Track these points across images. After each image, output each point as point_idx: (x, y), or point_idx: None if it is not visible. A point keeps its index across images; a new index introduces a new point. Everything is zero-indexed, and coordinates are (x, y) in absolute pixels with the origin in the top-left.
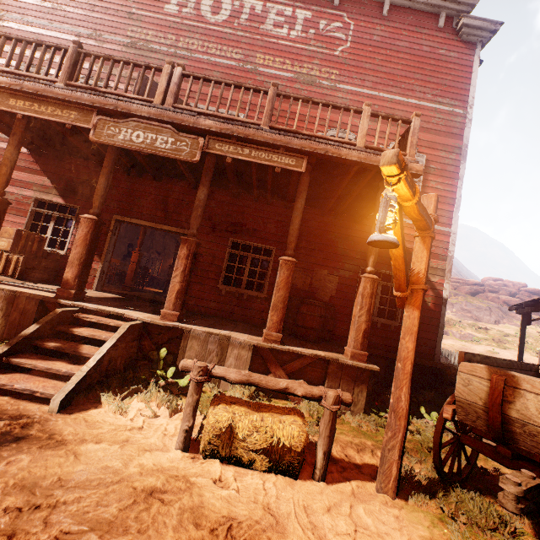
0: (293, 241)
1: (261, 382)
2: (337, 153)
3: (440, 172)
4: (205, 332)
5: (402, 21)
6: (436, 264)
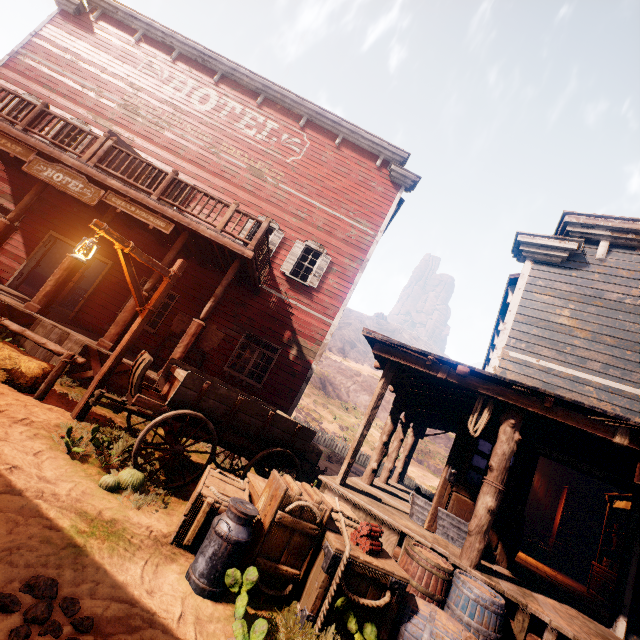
0: (152, 281)
1: (31, 336)
2: (197, 228)
3: (339, 274)
4: (52, 324)
5: (348, 153)
6: (311, 346)
